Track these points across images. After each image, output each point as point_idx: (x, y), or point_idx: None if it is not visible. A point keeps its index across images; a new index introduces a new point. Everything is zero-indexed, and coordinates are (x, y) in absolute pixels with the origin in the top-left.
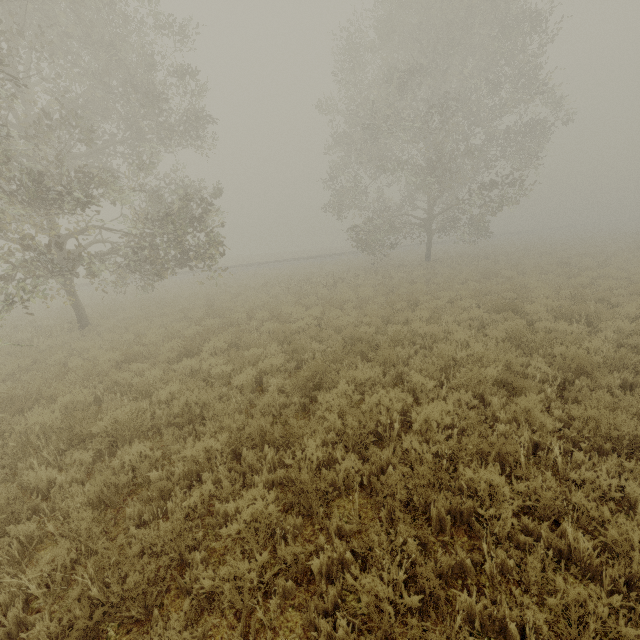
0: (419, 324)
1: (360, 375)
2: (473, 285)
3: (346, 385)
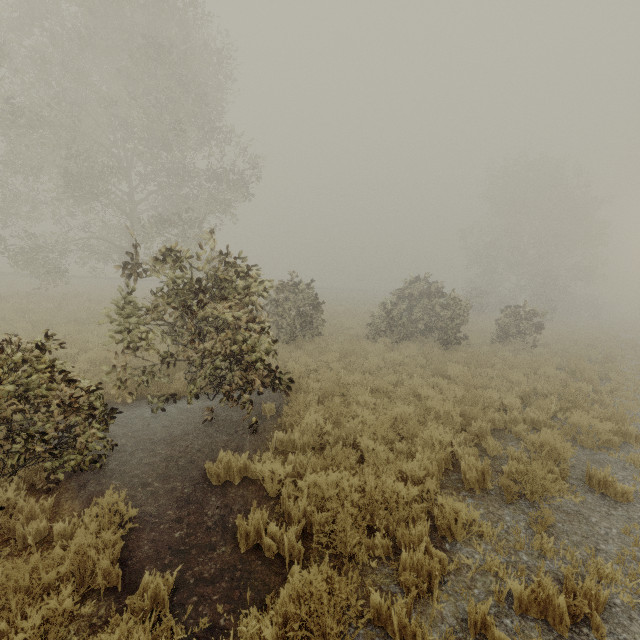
0: None
1: None
2: (11, 328)
3: None
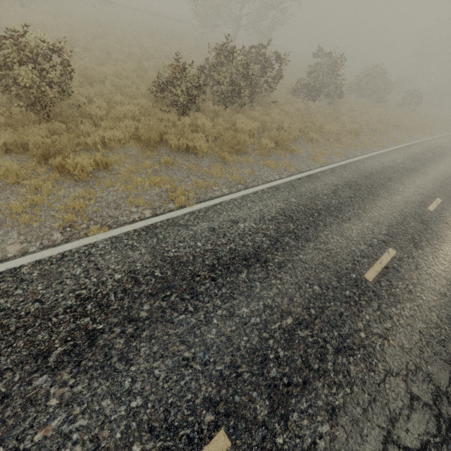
0: (195, 60)
1: (164, 61)
2: None
3: (159, 60)
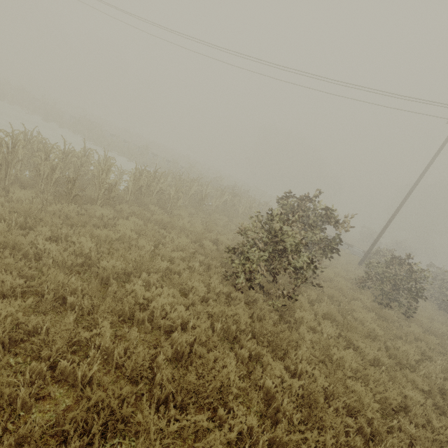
0: None
1: None
2: None
3: None
